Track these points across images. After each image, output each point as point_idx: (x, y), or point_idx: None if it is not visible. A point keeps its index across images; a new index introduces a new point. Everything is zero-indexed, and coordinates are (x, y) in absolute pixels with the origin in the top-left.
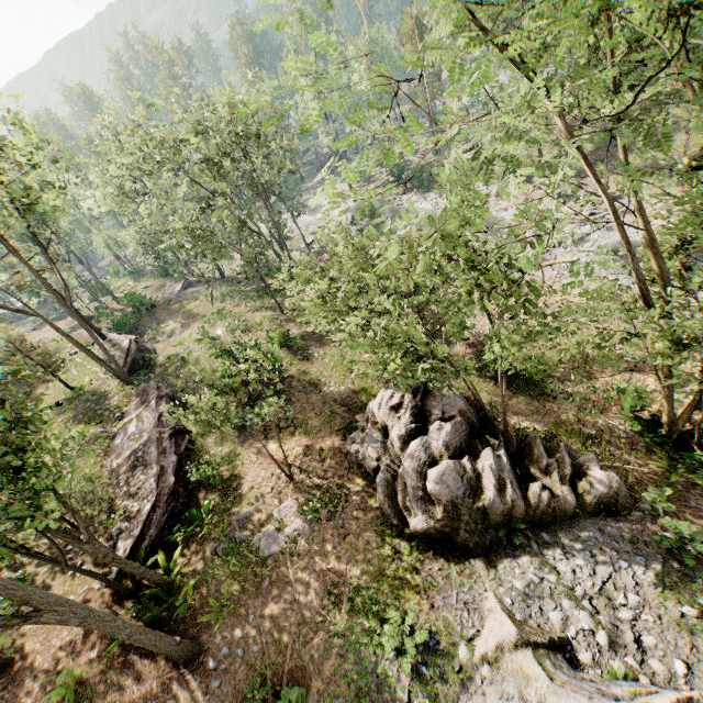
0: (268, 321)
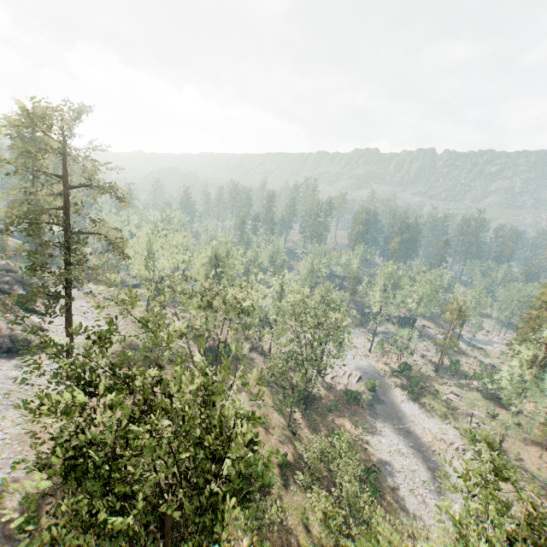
0: (280, 433)
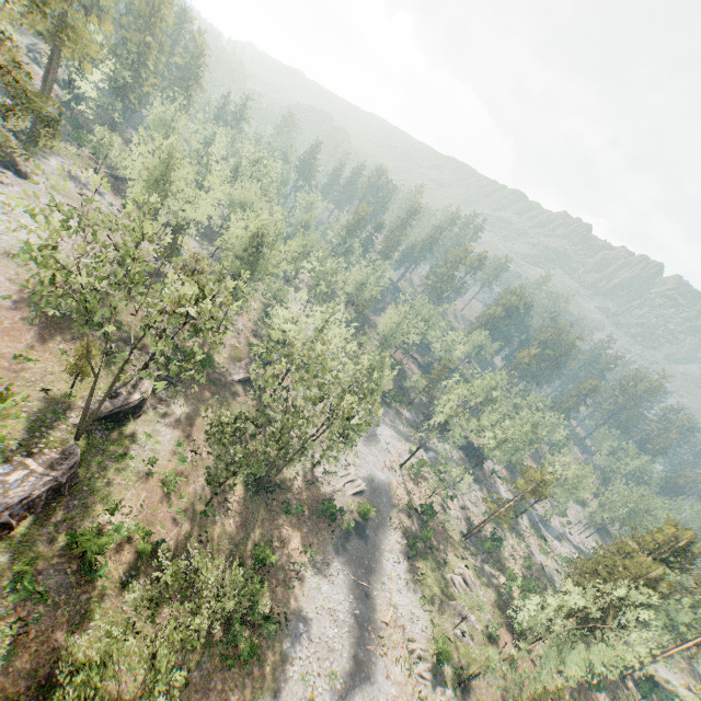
0: (180, 509)
